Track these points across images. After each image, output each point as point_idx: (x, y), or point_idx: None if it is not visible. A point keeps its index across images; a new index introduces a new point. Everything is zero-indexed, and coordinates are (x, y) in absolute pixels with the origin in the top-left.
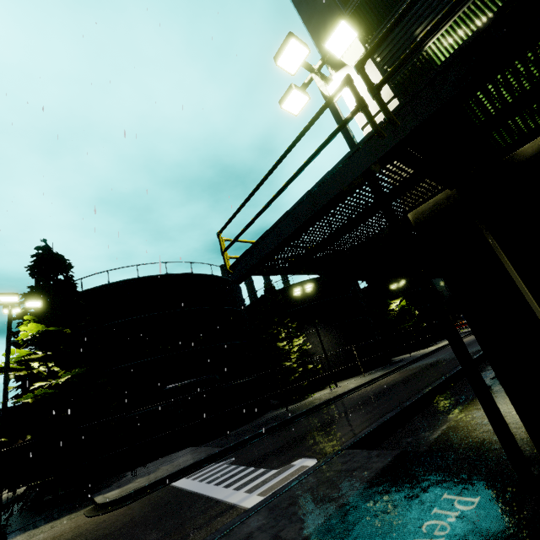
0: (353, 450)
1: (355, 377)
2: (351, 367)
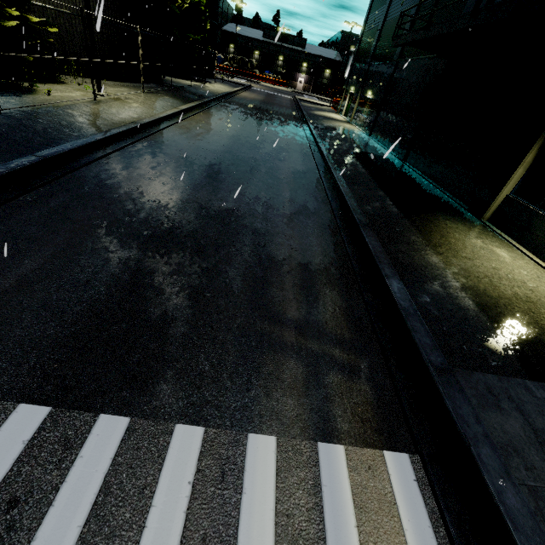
0: (479, 377)
1: (120, 85)
2: (112, 63)
